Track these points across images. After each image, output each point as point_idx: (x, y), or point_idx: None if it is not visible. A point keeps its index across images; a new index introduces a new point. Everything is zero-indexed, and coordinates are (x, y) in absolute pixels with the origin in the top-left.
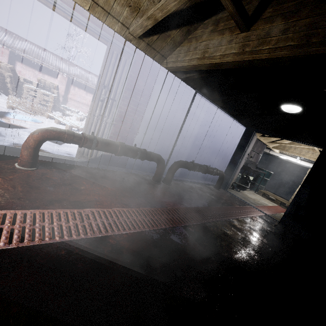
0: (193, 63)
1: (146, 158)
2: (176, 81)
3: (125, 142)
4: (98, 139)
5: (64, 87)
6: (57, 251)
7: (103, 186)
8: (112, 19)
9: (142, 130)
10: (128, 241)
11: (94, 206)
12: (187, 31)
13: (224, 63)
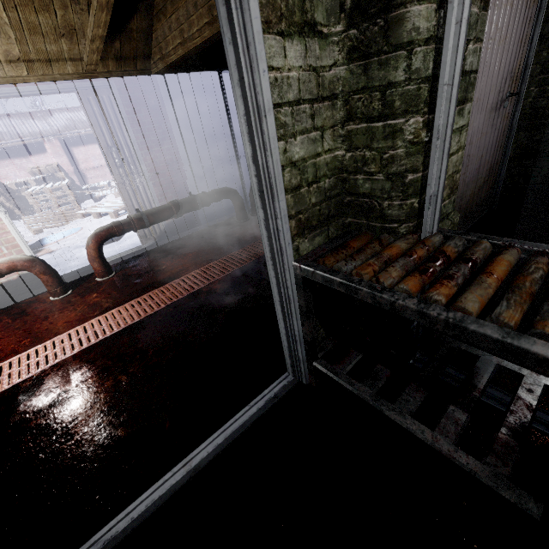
0: (180, 54)
1: (211, 201)
2: (186, 73)
3: (180, 196)
4: (146, 213)
5: (66, 158)
6: (167, 311)
7: (183, 256)
8: (58, 63)
9: (189, 169)
10: (220, 284)
11: (182, 275)
12: (147, 8)
13: (207, 40)
